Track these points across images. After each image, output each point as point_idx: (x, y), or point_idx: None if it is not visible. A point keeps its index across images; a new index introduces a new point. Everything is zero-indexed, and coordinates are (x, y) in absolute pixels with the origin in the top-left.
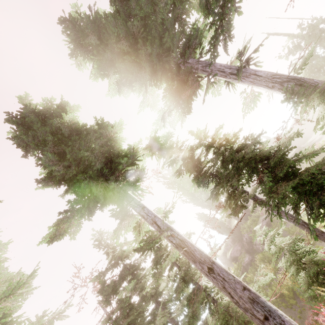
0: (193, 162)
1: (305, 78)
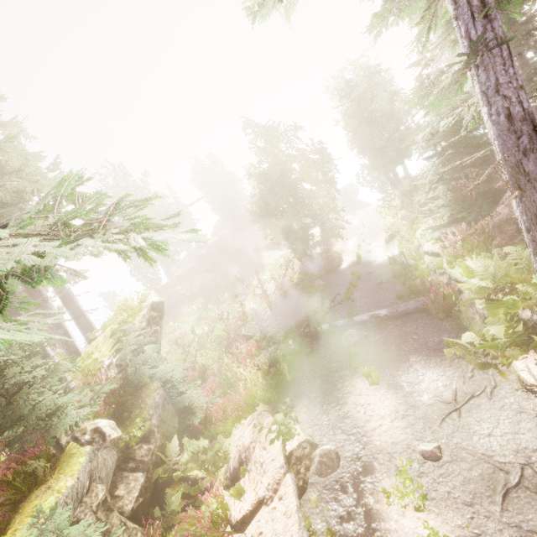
0: None
1: (68, 298)
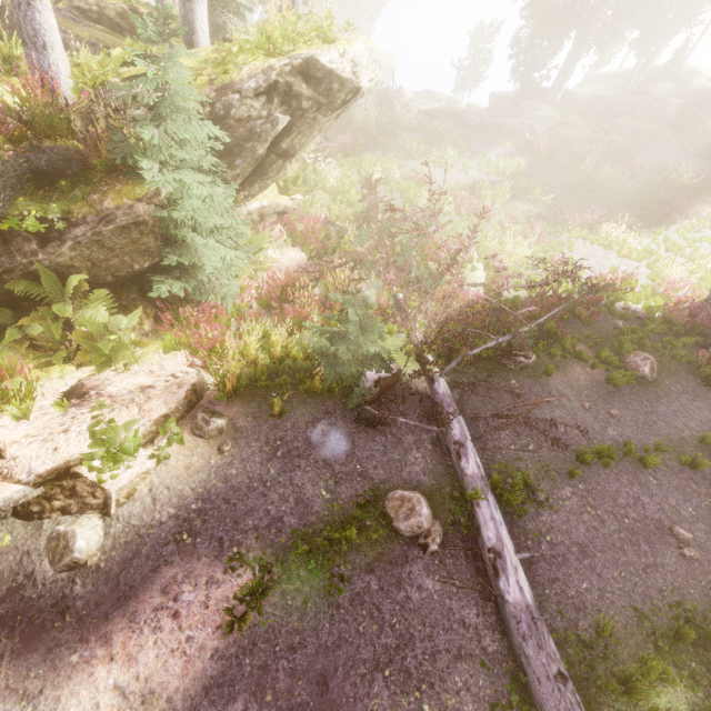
0: None
1: None
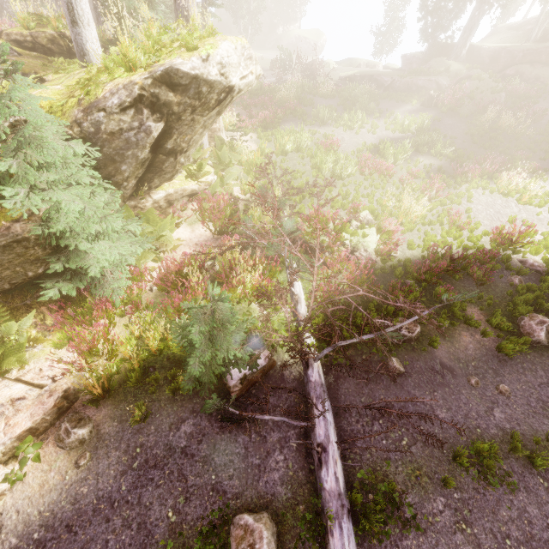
0: None
1: None
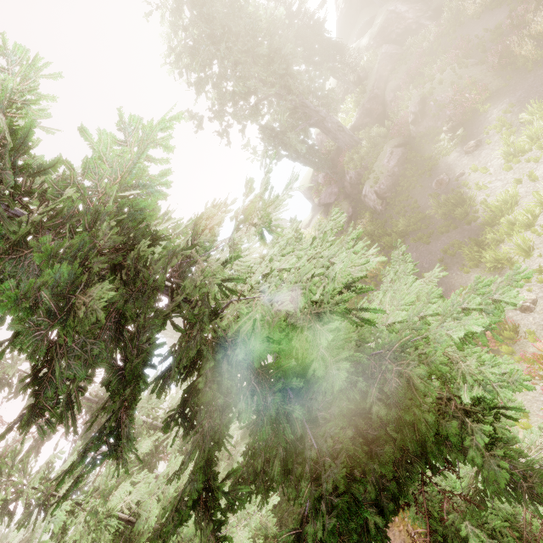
0: (123, 380)
1: None
